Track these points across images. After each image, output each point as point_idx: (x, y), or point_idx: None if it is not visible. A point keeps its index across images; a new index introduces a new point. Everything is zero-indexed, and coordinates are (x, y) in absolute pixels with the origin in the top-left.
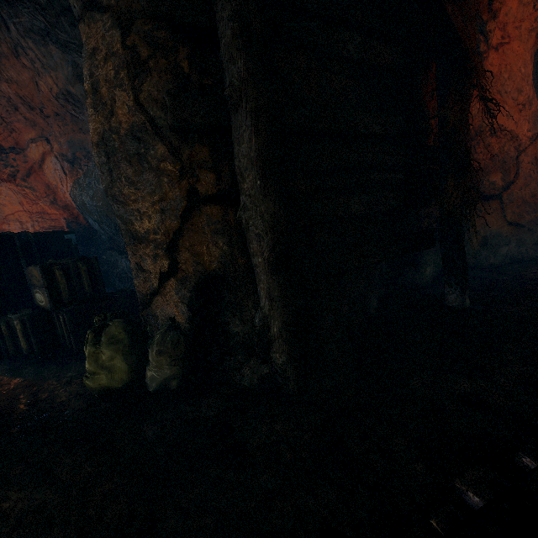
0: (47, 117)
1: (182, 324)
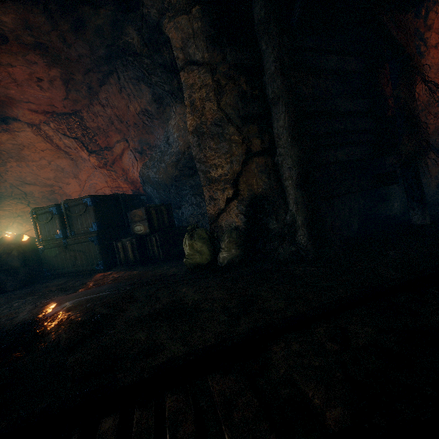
0: (129, 126)
1: (241, 226)
